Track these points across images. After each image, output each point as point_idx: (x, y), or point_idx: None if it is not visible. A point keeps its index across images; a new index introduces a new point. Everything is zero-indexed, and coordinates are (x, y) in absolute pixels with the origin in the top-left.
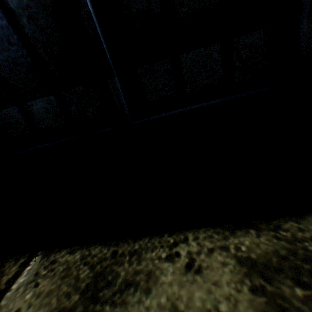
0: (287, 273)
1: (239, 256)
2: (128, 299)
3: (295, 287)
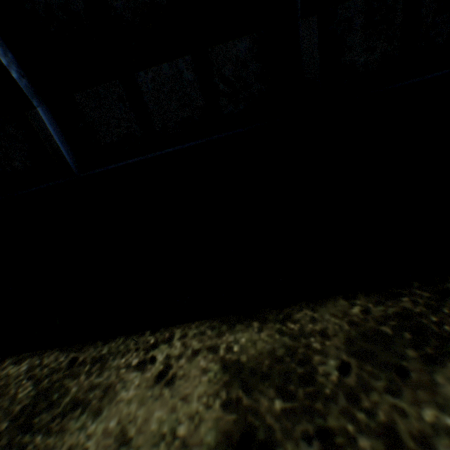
0: (275, 380)
1: (226, 359)
2: (69, 425)
3: (276, 398)
